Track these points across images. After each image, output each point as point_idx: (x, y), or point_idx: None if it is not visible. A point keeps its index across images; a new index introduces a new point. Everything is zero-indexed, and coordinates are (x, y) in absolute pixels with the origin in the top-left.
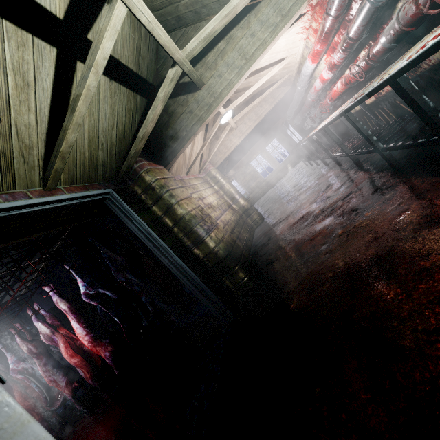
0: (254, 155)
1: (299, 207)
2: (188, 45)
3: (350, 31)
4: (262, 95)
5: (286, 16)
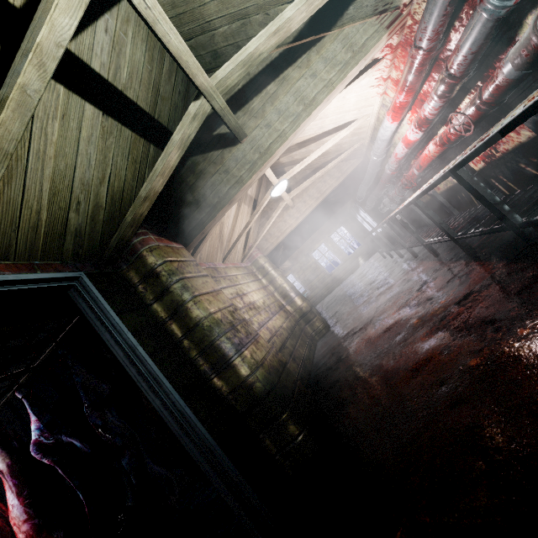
0: (315, 245)
1: (382, 312)
2: (219, 70)
3: (451, 65)
4: (327, 167)
5: (359, 52)
